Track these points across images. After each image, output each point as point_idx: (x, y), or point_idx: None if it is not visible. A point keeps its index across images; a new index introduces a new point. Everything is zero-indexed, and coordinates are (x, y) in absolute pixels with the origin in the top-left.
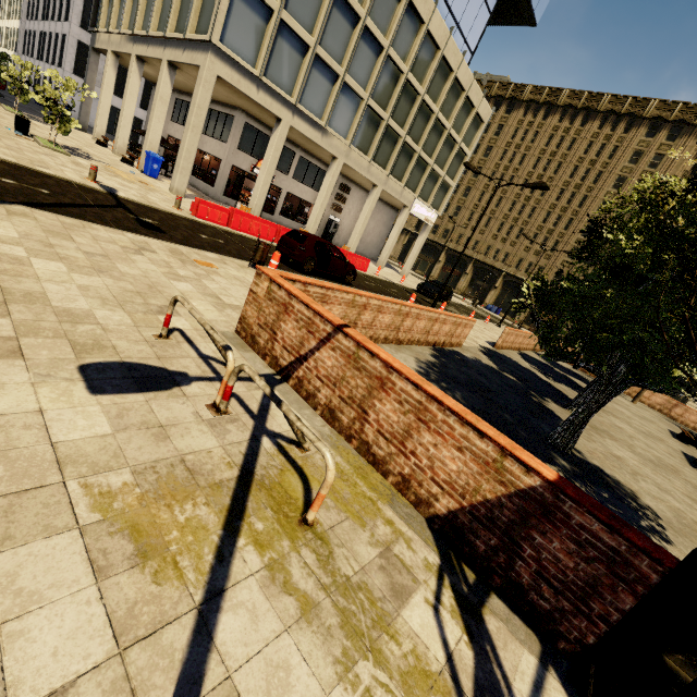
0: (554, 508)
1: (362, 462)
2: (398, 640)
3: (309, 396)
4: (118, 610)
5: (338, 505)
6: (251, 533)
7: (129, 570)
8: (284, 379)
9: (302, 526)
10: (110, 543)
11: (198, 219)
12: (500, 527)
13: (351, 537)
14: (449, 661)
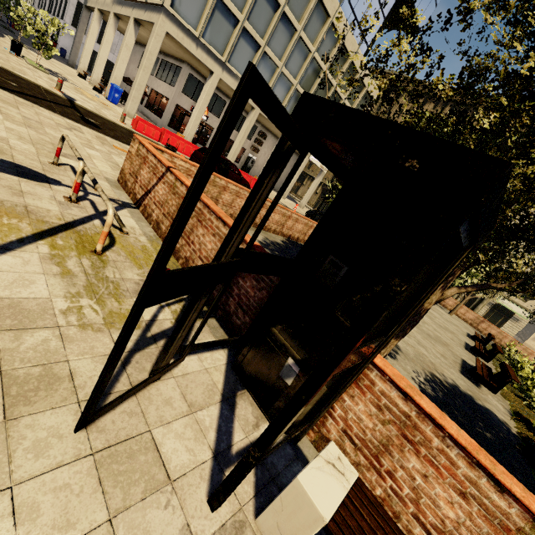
0: None
1: None
2: (121, 303)
3: (148, 216)
4: None
5: (128, 257)
6: (51, 242)
7: None
8: (138, 207)
9: (92, 253)
10: None
11: (136, 131)
12: None
13: (126, 268)
14: (151, 321)
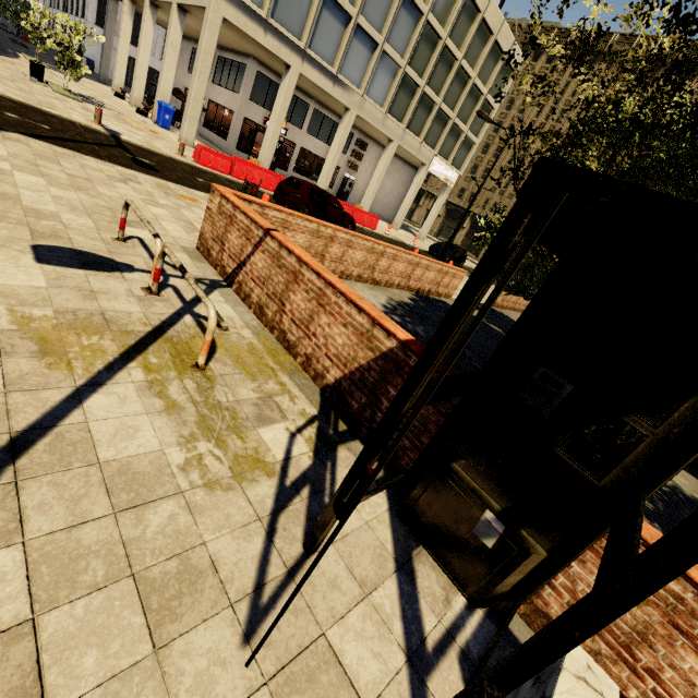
0: (404, 364)
1: (278, 347)
2: (244, 440)
3: (246, 298)
4: (12, 374)
5: (236, 365)
6: (144, 362)
7: (29, 358)
8: (229, 285)
9: (193, 368)
10: (19, 342)
11: (200, 166)
12: (368, 387)
13: (237, 383)
14: (285, 460)
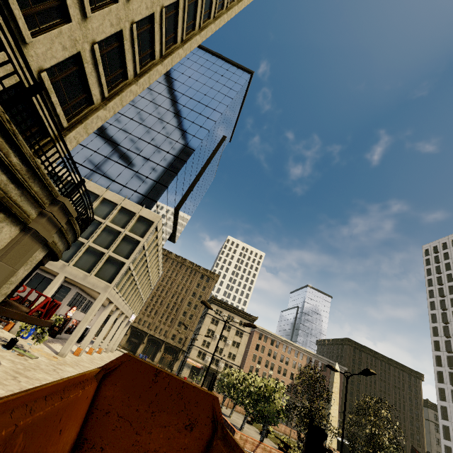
0: None
1: None
2: None
3: None
4: None
5: None
6: None
7: None
8: None
9: None
10: None
11: None
12: None
13: None
14: None
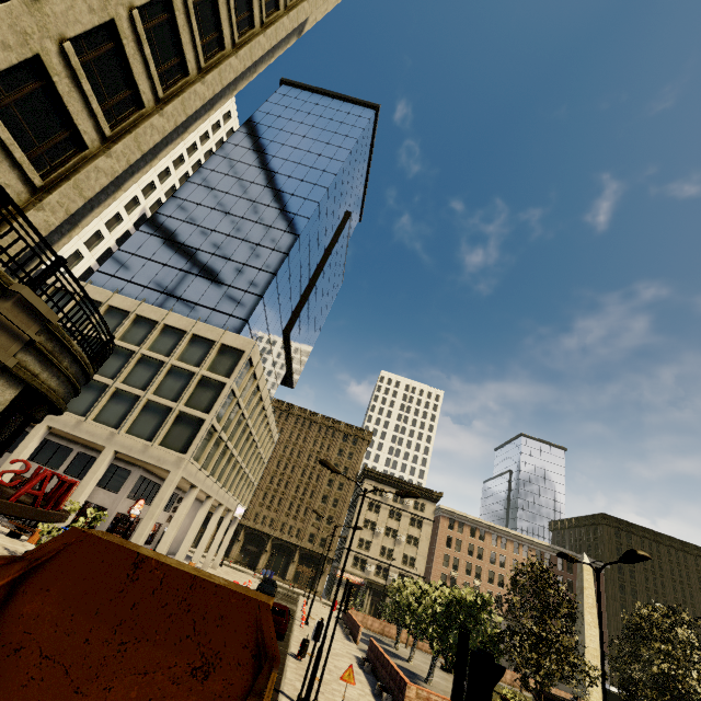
0: None
1: None
2: None
3: None
4: None
5: None
6: None
7: None
8: None
9: None
10: None
11: None
12: None
13: None
14: None
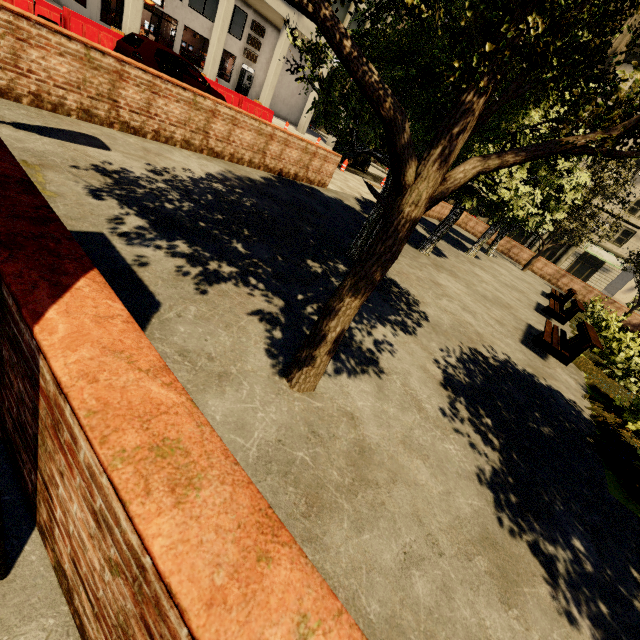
0: None
1: None
2: None
3: None
4: None
5: None
6: None
7: None
8: None
9: None
10: None
11: None
12: None
13: None
14: None
